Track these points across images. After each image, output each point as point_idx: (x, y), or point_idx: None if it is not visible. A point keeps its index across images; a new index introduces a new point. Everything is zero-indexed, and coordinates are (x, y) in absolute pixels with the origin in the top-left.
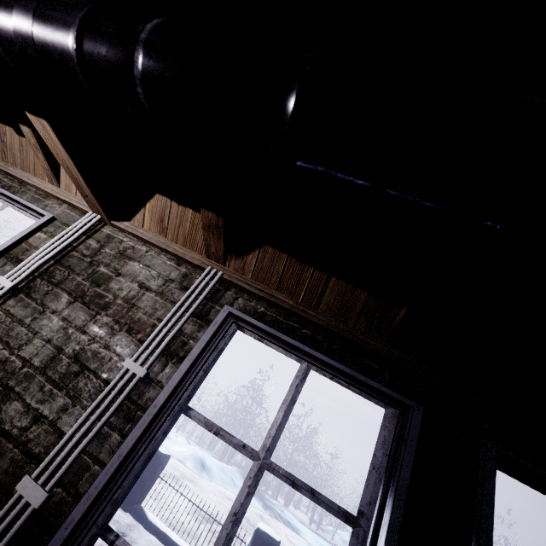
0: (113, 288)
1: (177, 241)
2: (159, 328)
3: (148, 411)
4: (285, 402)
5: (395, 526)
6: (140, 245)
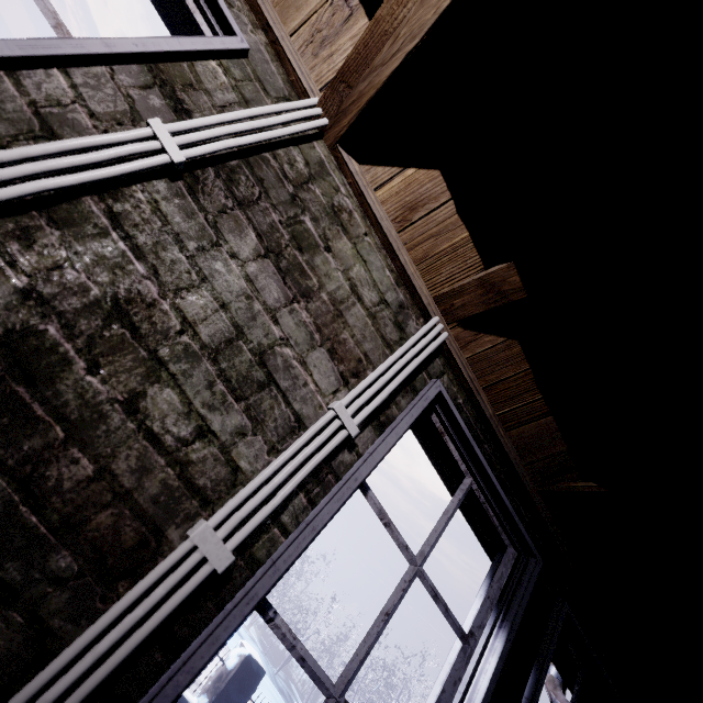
0: (318, 268)
1: (412, 250)
2: (377, 376)
3: (348, 483)
4: (447, 513)
5: (504, 655)
6: (360, 215)
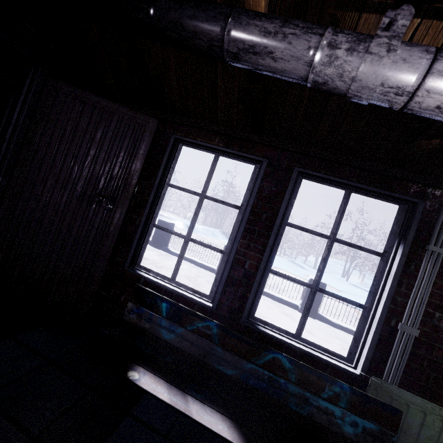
0: None
1: None
2: None
3: None
4: None
5: None
6: None
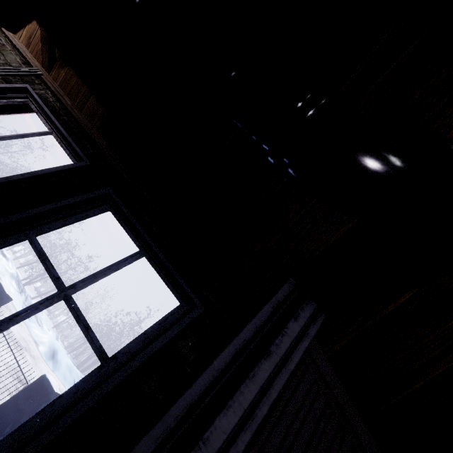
0: None
1: (33, 53)
2: None
3: None
4: (18, 134)
5: (10, 178)
6: (10, 46)
